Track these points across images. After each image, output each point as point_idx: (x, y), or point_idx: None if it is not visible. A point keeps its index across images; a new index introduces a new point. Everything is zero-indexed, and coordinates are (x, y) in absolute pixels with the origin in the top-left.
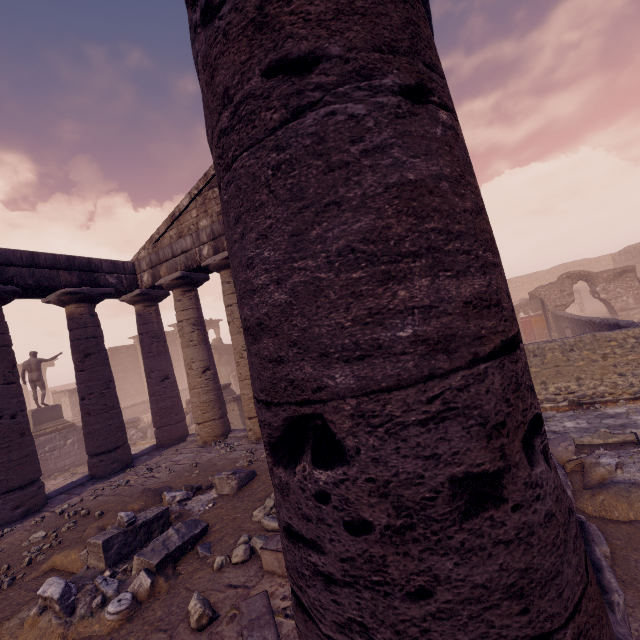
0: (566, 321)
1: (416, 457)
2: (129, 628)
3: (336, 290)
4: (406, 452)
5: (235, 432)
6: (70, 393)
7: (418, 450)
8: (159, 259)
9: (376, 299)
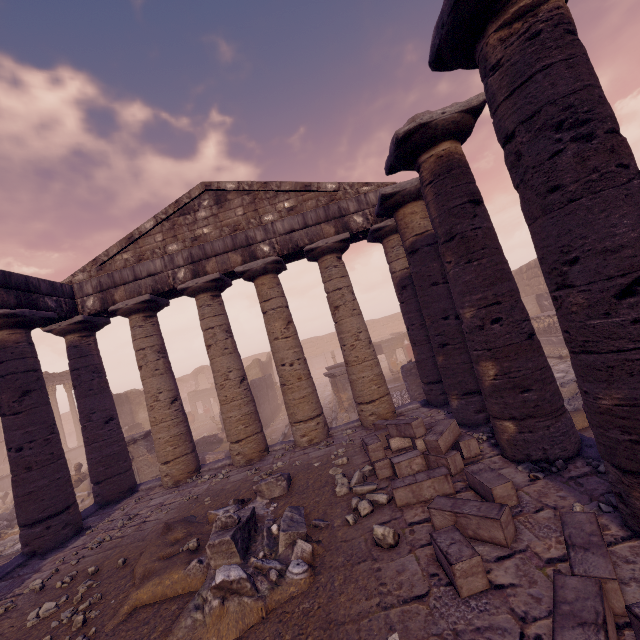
0: None
1: None
2: (325, 576)
3: None
4: None
5: (209, 465)
6: None
7: None
8: (113, 282)
9: None
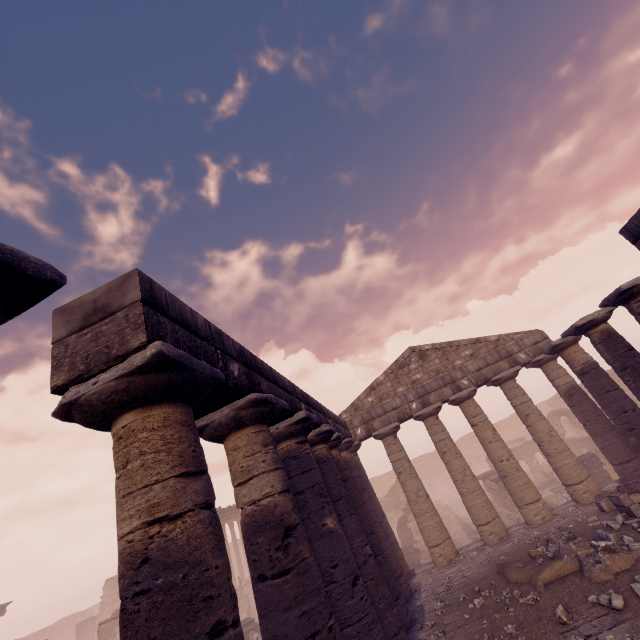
0: (579, 442)
1: None
2: None
3: None
4: None
5: (463, 548)
6: None
7: None
8: (371, 416)
9: None
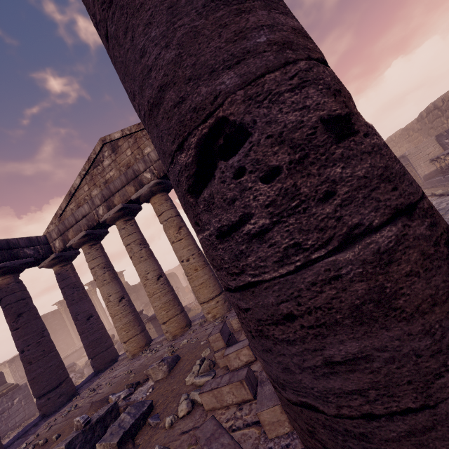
0: None
1: (294, 111)
2: None
3: (208, 28)
4: (287, 110)
5: (155, 339)
6: (9, 363)
7: (294, 106)
8: (65, 227)
9: (237, 24)
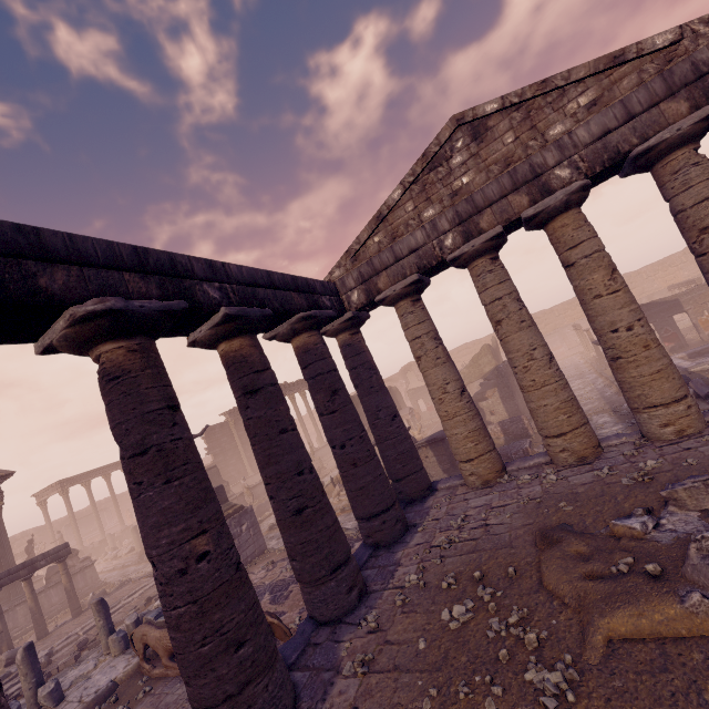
0: None
1: None
2: None
3: None
4: None
5: (515, 464)
6: None
7: None
8: (374, 269)
9: None
